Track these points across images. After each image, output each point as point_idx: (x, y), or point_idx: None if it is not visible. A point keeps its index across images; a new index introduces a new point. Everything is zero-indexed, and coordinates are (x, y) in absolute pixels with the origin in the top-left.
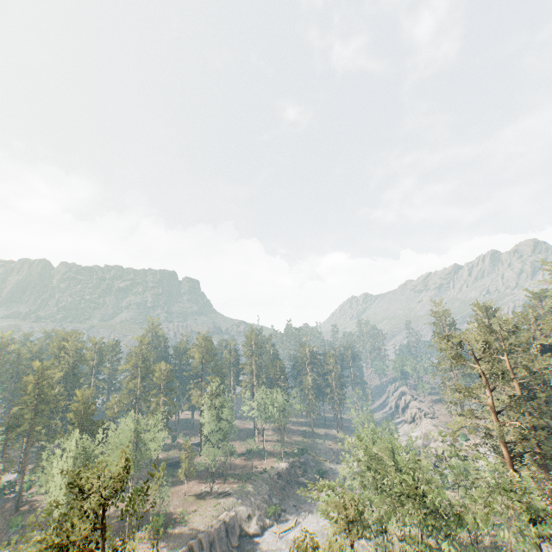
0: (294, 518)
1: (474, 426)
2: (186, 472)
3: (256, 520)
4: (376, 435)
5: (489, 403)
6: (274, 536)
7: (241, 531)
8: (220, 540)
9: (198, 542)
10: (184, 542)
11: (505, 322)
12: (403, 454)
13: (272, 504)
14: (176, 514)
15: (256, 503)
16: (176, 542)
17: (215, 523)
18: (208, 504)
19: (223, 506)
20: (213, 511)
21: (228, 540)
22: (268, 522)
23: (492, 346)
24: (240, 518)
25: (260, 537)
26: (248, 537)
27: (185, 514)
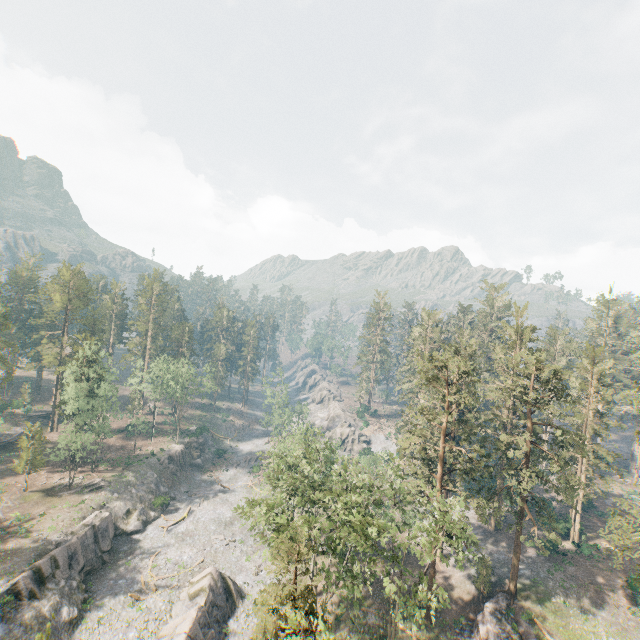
0: (186, 507)
1: (422, 446)
2: (30, 463)
3: (138, 516)
4: (311, 438)
5: (442, 426)
6: (160, 532)
7: (116, 531)
8: (85, 550)
9: (51, 562)
10: (24, 563)
11: (471, 346)
12: (353, 475)
13: (160, 496)
14: (9, 521)
15: (139, 495)
16: (10, 564)
17: (77, 529)
18: (65, 504)
19: (91, 504)
20: (74, 512)
21: (96, 547)
22: (153, 515)
23: (468, 376)
24: (115, 517)
25: (142, 534)
26: (125, 536)
27: (26, 520)
